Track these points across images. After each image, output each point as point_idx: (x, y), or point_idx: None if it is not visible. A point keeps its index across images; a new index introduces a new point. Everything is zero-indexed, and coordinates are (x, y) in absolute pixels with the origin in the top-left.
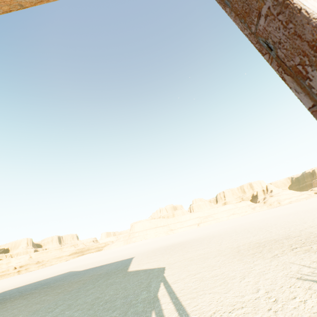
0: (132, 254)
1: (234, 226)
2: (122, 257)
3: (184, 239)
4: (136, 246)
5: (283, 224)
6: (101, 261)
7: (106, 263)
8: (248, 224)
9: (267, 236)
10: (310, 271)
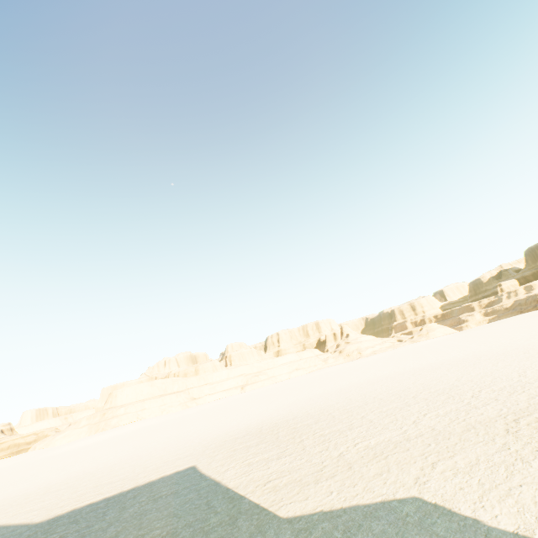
0: (168, 458)
1: (344, 390)
2: (144, 468)
3: (264, 417)
4: (132, 437)
5: (477, 385)
6: (79, 485)
7: (119, 491)
8: (374, 386)
9: (514, 407)
10: None
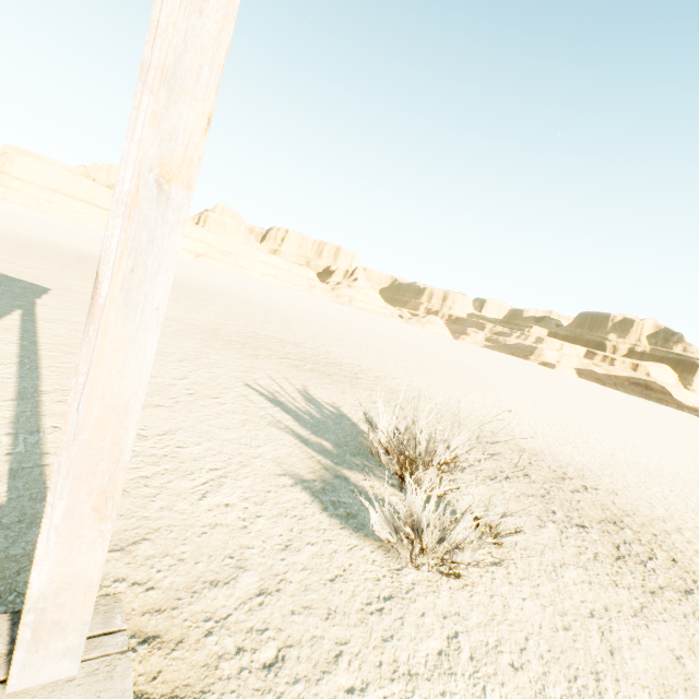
0: None
1: (256, 295)
2: None
3: None
4: None
5: (317, 329)
6: None
7: None
8: (278, 304)
9: (280, 331)
10: (268, 384)
